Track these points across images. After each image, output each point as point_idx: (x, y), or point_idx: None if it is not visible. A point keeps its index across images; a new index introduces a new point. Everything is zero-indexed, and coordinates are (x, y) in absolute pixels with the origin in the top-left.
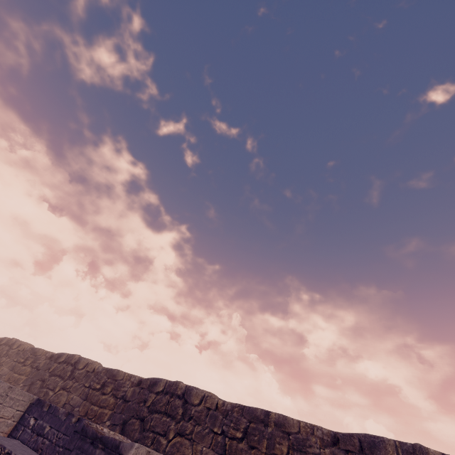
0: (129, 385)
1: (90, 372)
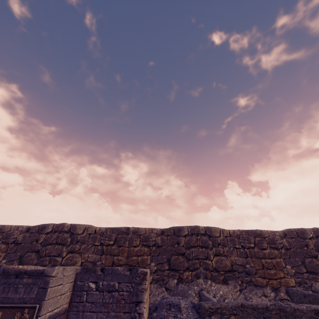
0: (18, 233)
1: None
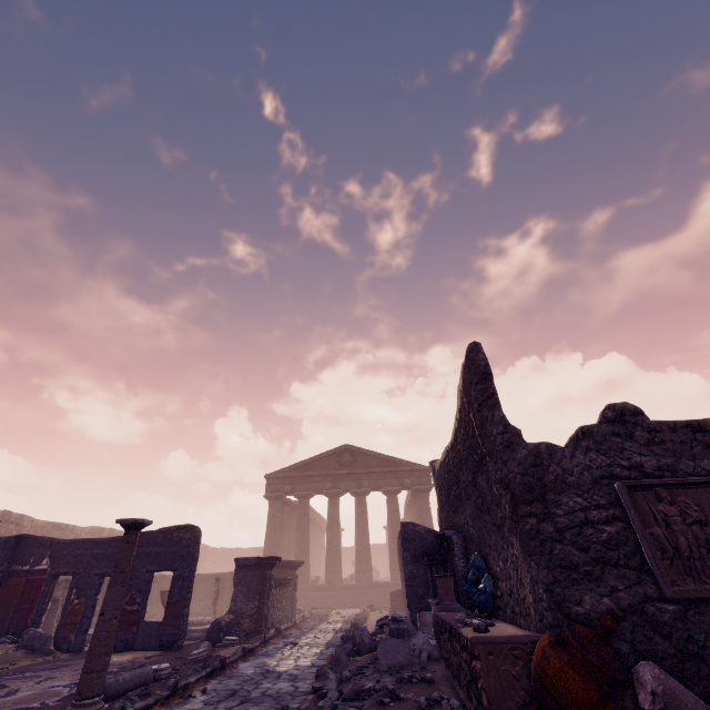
0: None
1: None
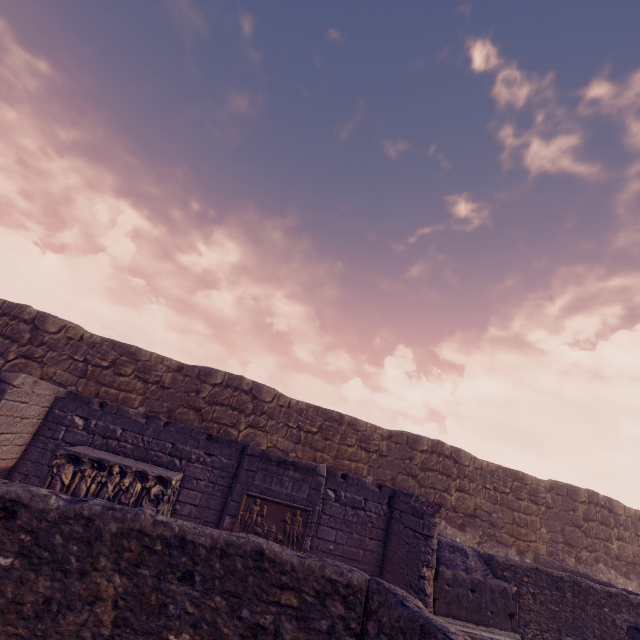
0: (164, 370)
1: (76, 340)
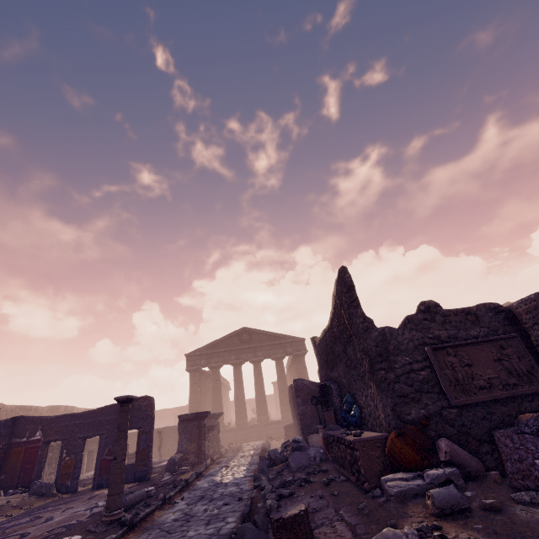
0: None
1: None
